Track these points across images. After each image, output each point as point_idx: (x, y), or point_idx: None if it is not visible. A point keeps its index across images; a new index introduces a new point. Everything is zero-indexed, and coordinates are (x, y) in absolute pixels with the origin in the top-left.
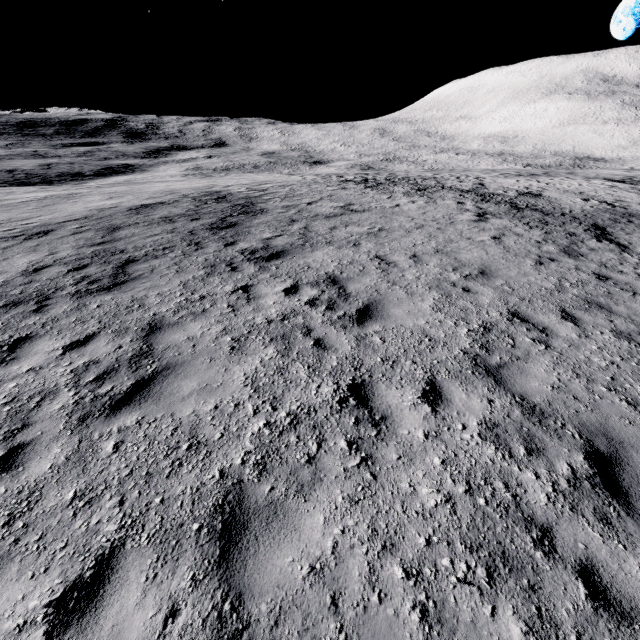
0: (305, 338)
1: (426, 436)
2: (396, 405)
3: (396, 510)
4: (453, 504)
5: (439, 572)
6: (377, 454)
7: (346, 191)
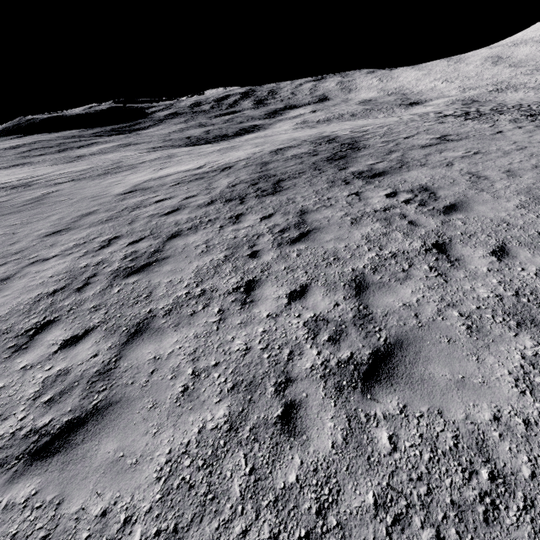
0: (401, 220)
1: (489, 270)
2: (468, 255)
3: (458, 295)
4: (501, 298)
5: (482, 318)
6: (449, 273)
7: (443, 125)
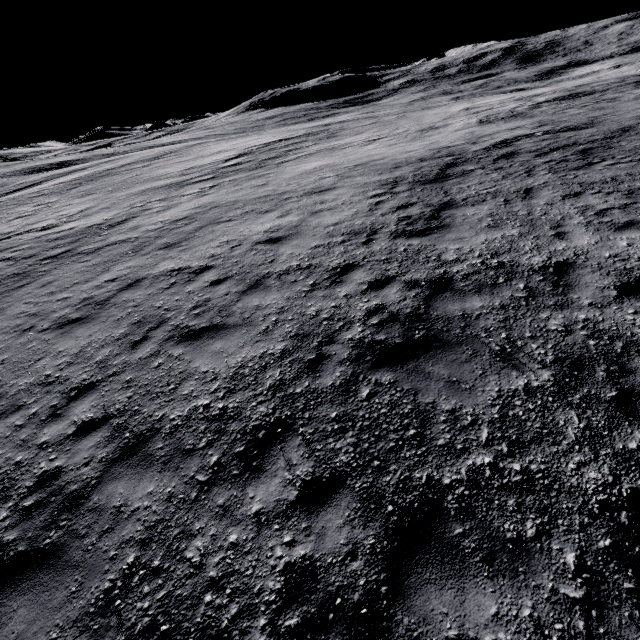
0: None
1: None
2: None
3: None
4: None
5: None
6: None
7: None
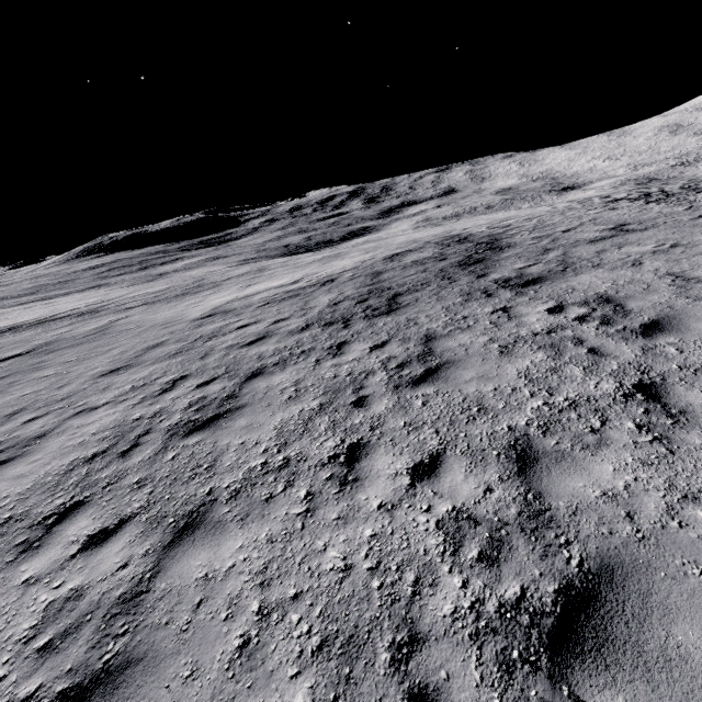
0: (576, 347)
1: None
2: (700, 404)
3: (700, 477)
4: None
5: None
6: (674, 437)
7: (616, 211)
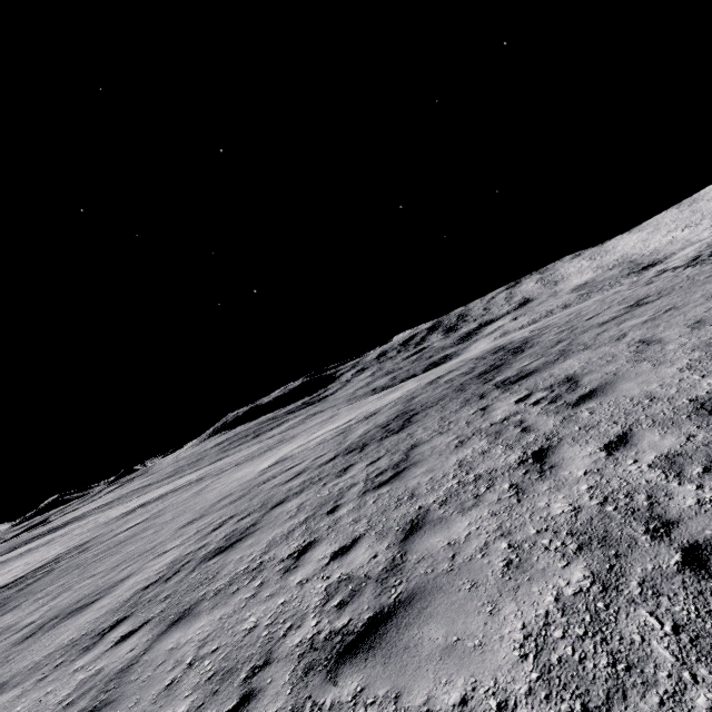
0: (515, 428)
1: (585, 473)
2: (570, 457)
3: (524, 517)
4: (578, 511)
5: (535, 546)
6: (530, 489)
7: (649, 285)
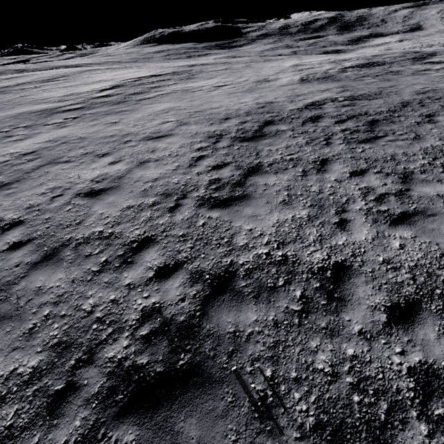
0: (443, 71)
1: None
2: None
3: None
4: None
5: None
6: None
7: None
